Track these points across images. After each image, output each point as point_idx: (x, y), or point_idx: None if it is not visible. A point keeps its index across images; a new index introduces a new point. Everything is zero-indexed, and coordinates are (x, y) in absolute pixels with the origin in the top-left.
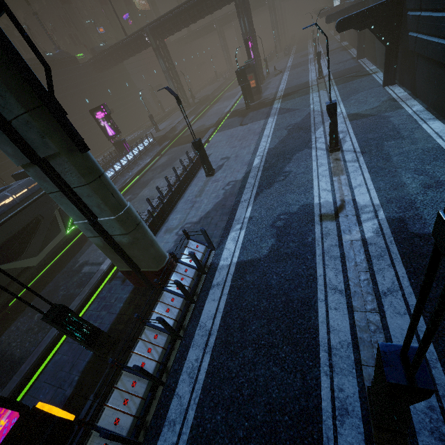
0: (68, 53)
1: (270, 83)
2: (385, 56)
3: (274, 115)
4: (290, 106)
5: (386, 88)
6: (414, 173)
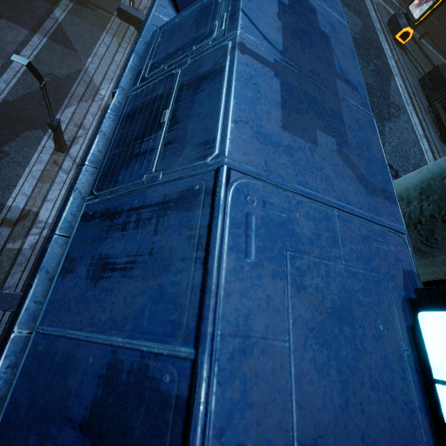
0: None
1: None
2: None
3: (45, 33)
4: (72, 36)
5: None
6: None
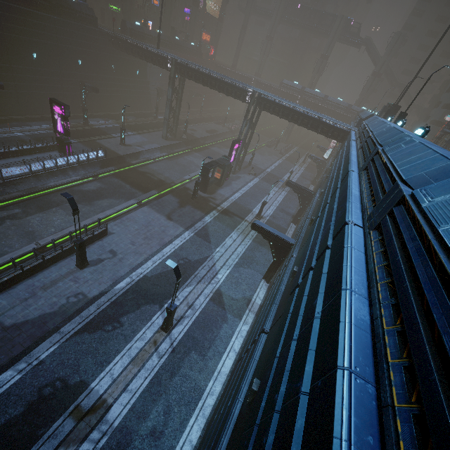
0: (92, 10)
1: (238, 179)
2: (271, 264)
3: (194, 230)
4: (211, 232)
5: (261, 282)
6: (164, 408)
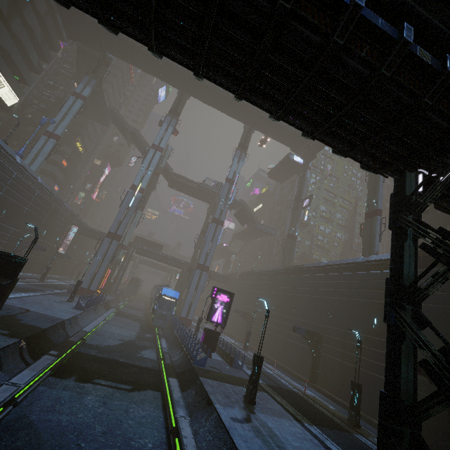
0: None
1: None
2: None
3: None
4: None
5: None
6: None
